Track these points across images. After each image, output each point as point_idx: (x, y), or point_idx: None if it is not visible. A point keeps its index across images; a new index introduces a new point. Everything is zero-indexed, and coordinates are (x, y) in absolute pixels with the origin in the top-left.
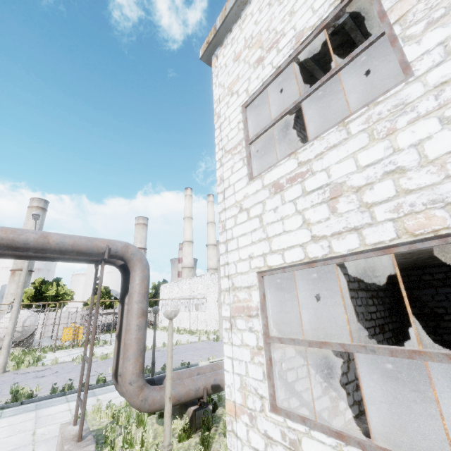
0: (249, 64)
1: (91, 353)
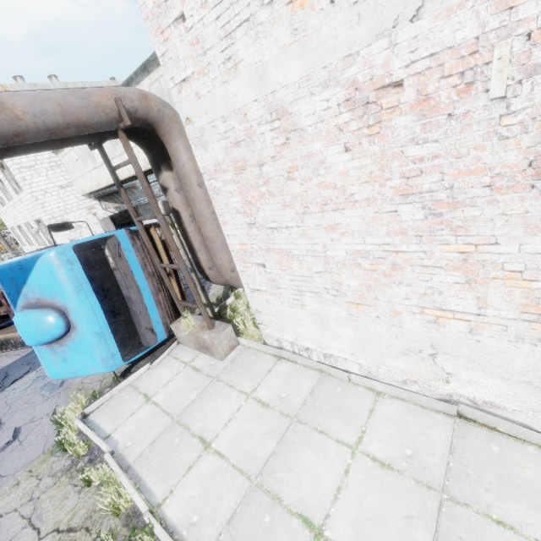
0: None
1: None
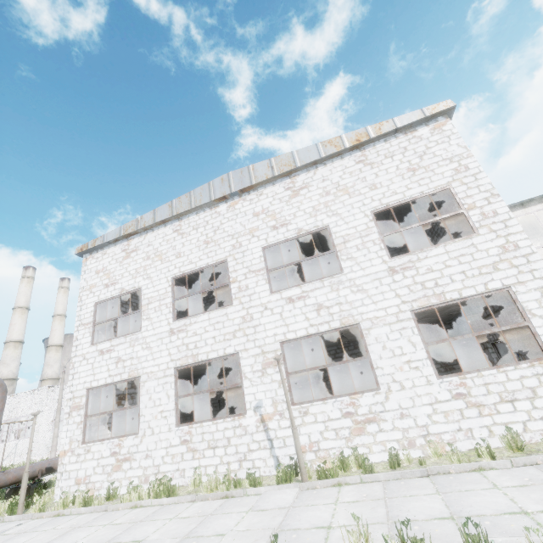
0: (103, 283)
1: None
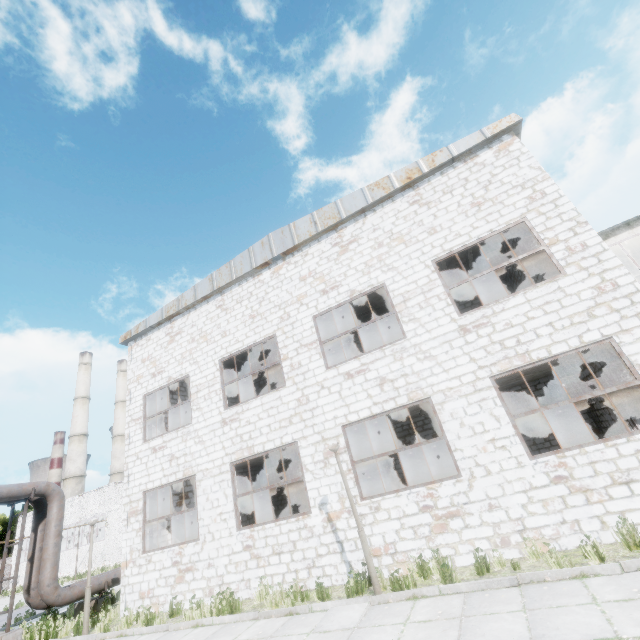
0: (149, 372)
1: (17, 570)
